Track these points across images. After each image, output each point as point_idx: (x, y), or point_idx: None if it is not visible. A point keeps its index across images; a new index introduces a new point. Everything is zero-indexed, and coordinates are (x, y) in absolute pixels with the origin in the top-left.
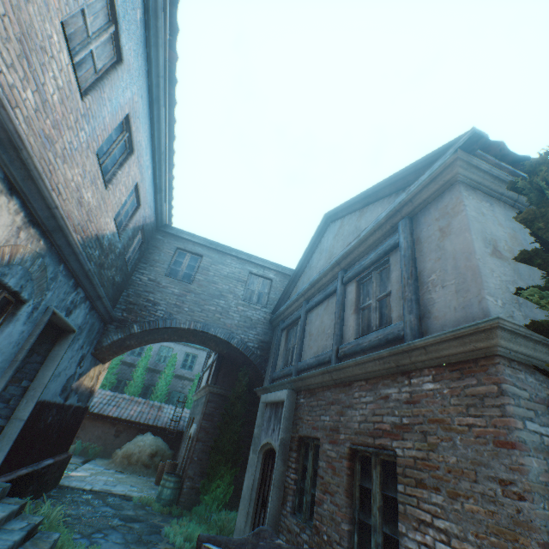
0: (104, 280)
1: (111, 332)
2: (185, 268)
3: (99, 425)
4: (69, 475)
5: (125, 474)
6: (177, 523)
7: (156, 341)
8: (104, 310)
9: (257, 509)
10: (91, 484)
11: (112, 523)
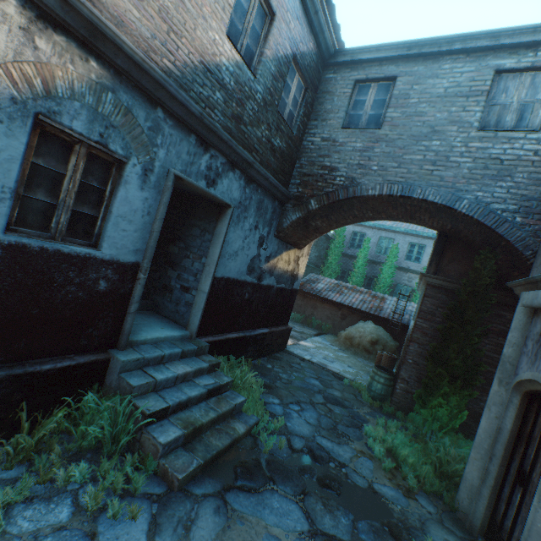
0: (252, 142)
1: (288, 212)
2: (369, 108)
3: (326, 308)
4: (296, 343)
5: (346, 354)
6: (385, 423)
7: (348, 222)
8: (268, 184)
9: (506, 475)
10: (311, 355)
11: (313, 399)
